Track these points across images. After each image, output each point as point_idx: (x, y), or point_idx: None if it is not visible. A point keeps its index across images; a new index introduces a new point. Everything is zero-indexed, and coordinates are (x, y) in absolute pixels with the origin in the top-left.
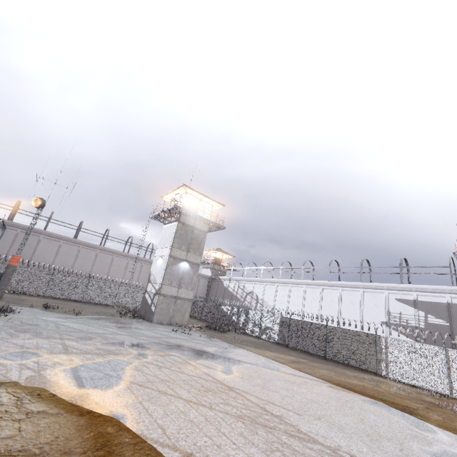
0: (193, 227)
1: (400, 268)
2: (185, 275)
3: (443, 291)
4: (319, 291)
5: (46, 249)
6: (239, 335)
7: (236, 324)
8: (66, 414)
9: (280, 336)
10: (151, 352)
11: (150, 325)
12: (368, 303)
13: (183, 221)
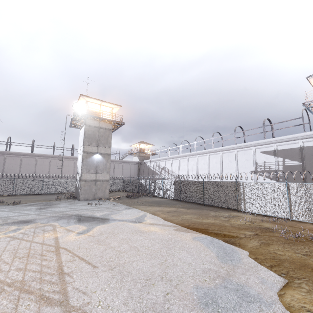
0: (98, 127)
1: (263, 127)
2: (99, 164)
3: (296, 138)
4: (207, 157)
5: (11, 164)
6: (148, 198)
7: (149, 191)
8: None
9: (175, 194)
10: (32, 226)
11: (74, 202)
12: (241, 159)
13: (89, 124)
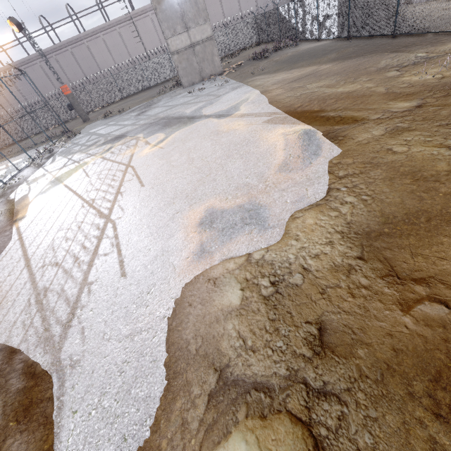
0: None
1: None
2: (185, 7)
3: None
4: None
5: (99, 53)
6: (288, 52)
7: (296, 31)
8: (5, 220)
9: (340, 25)
10: (122, 142)
11: (177, 94)
12: None
13: None
